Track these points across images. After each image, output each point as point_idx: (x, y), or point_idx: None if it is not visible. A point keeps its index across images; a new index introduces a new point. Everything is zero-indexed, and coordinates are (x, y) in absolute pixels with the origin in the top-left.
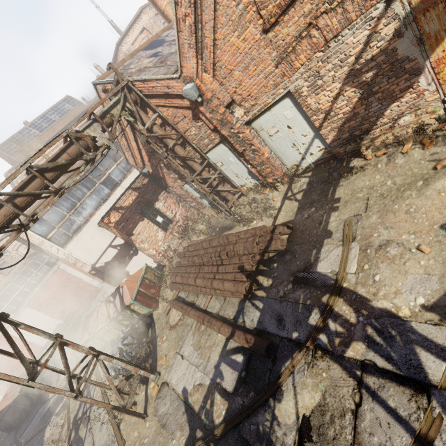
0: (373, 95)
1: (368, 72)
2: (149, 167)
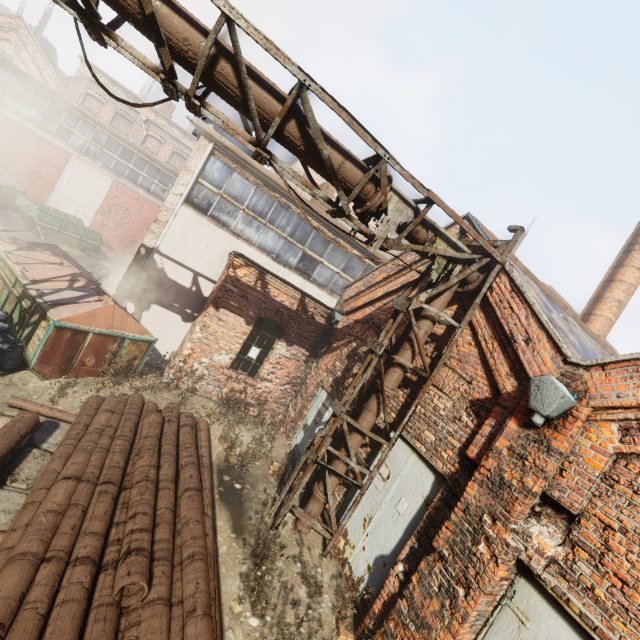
0: None
1: None
2: (345, 322)
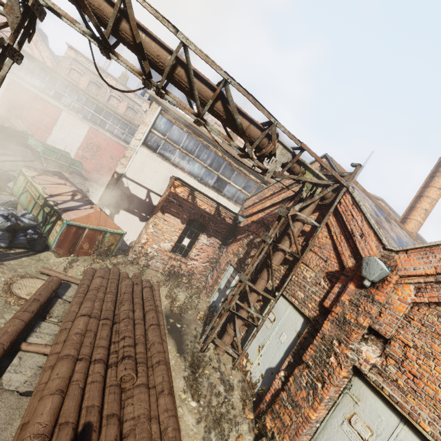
0: None
1: None
2: (245, 222)
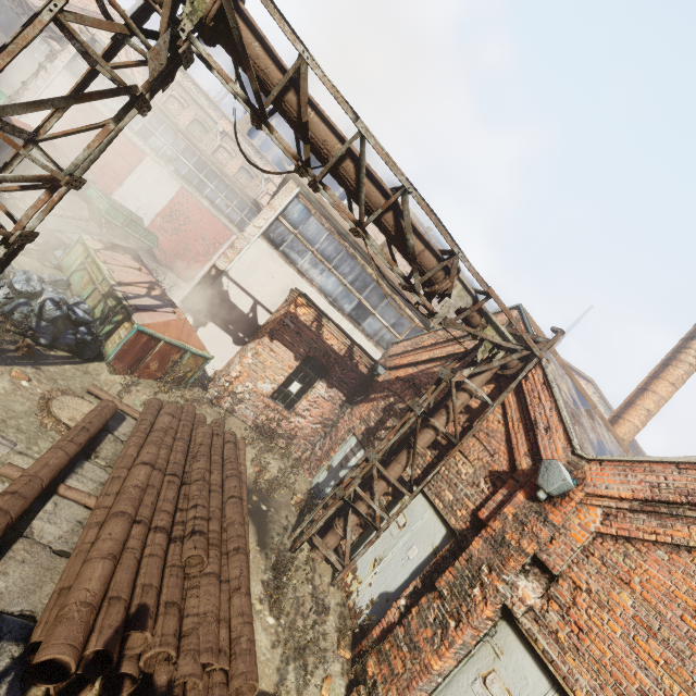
0: None
1: None
2: (386, 376)
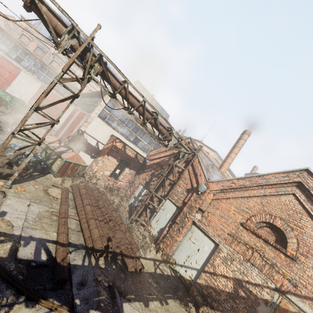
0: (233, 301)
1: (243, 292)
2: (149, 163)
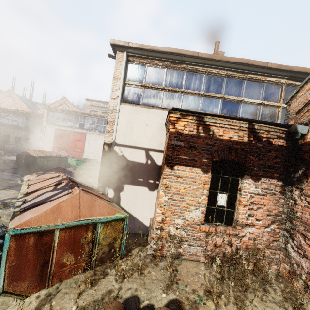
0: None
1: None
2: None
